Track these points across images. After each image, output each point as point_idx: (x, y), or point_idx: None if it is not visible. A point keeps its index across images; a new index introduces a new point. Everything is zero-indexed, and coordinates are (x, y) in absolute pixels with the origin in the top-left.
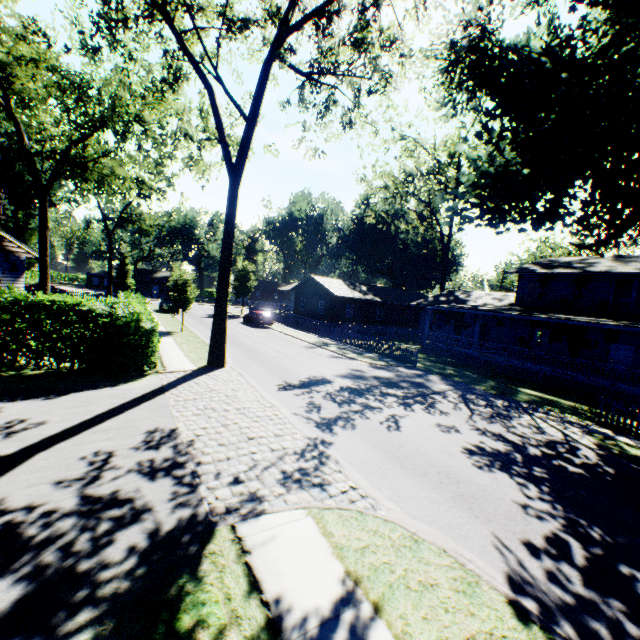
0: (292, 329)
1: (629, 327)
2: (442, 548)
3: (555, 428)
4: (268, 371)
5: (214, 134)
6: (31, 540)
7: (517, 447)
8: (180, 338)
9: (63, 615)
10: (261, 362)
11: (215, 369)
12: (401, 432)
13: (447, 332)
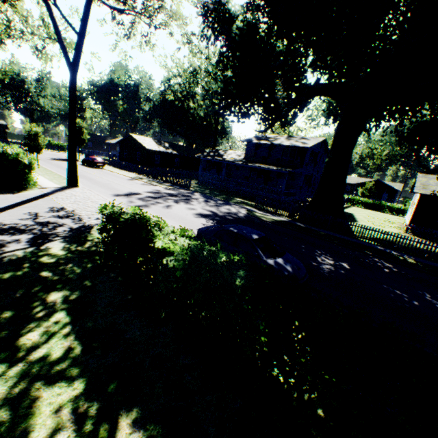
0: (119, 170)
1: (279, 170)
2: None
3: (236, 209)
4: (106, 189)
5: (54, 36)
6: (25, 229)
7: (215, 213)
8: (40, 172)
9: (51, 238)
10: (100, 185)
11: (73, 187)
12: (170, 209)
13: (213, 173)
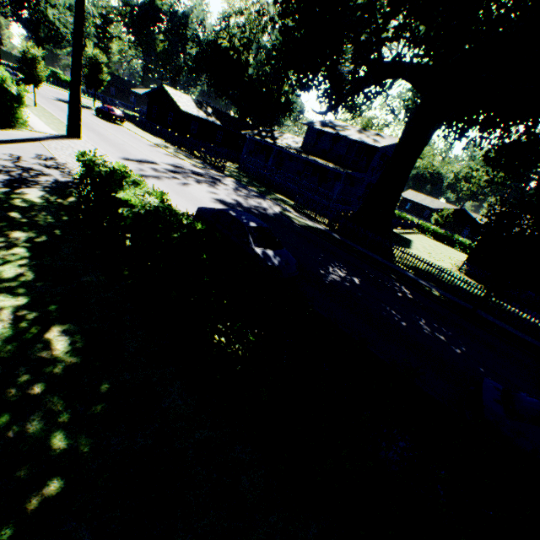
0: (142, 131)
1: (335, 169)
2: (174, 206)
3: (269, 205)
4: (115, 150)
5: None
6: (2, 170)
7: (240, 204)
8: (36, 112)
9: (30, 185)
10: (110, 144)
11: (74, 139)
12: (186, 188)
13: (260, 160)
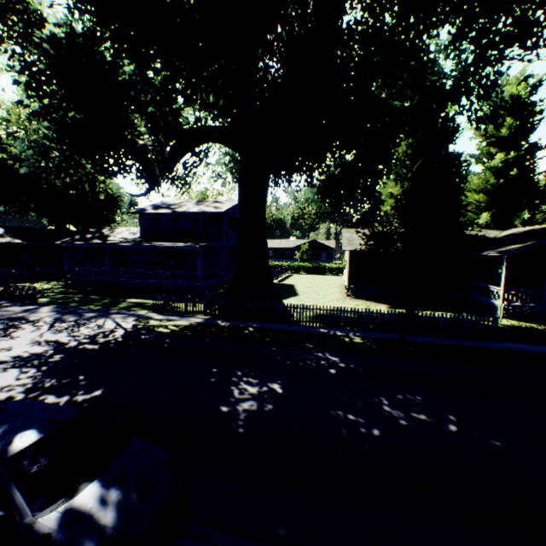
0: None
1: (188, 247)
2: None
3: (116, 322)
4: None
5: None
6: None
7: (60, 345)
8: None
9: None
10: None
11: None
12: None
13: (96, 265)
